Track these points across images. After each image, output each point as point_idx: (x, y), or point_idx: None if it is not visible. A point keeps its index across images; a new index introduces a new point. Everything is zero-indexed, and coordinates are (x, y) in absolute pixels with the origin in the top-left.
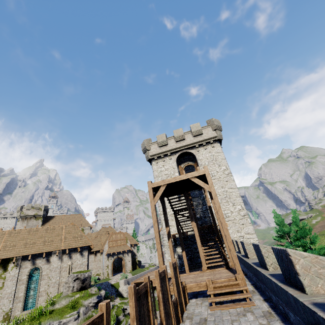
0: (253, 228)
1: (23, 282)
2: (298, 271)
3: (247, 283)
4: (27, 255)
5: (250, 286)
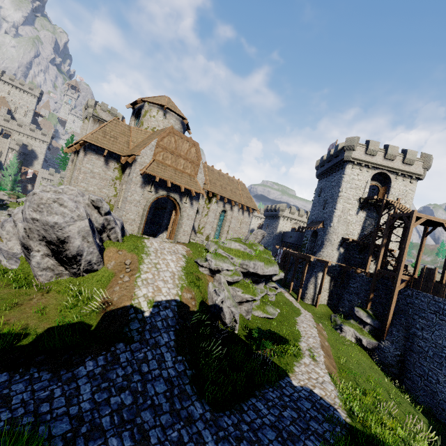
0: None
1: (216, 217)
2: None
3: None
4: (225, 197)
5: None
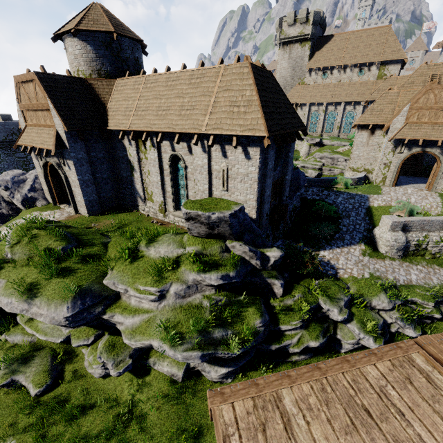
0: None
1: (167, 173)
2: None
3: None
4: (156, 131)
5: None
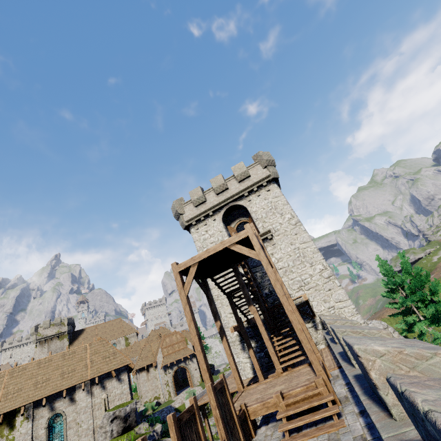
0: (344, 292)
1: (41, 439)
2: (375, 382)
3: (339, 382)
4: (39, 399)
5: (343, 388)
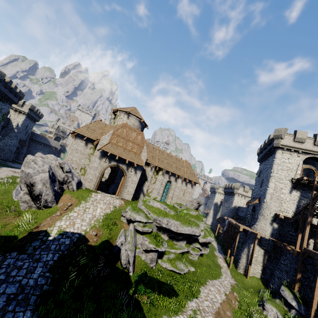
0: None
1: (163, 186)
2: None
3: None
4: (169, 171)
5: None
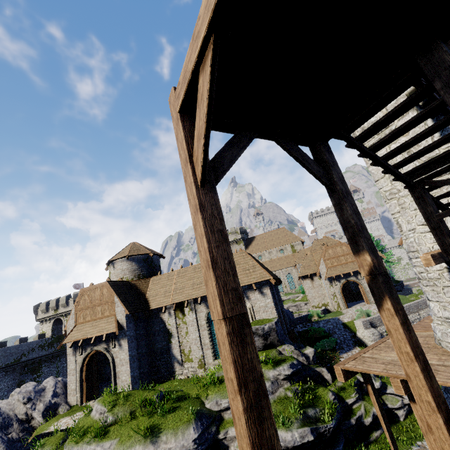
0: None
1: (204, 328)
2: None
3: None
4: (196, 298)
5: None
